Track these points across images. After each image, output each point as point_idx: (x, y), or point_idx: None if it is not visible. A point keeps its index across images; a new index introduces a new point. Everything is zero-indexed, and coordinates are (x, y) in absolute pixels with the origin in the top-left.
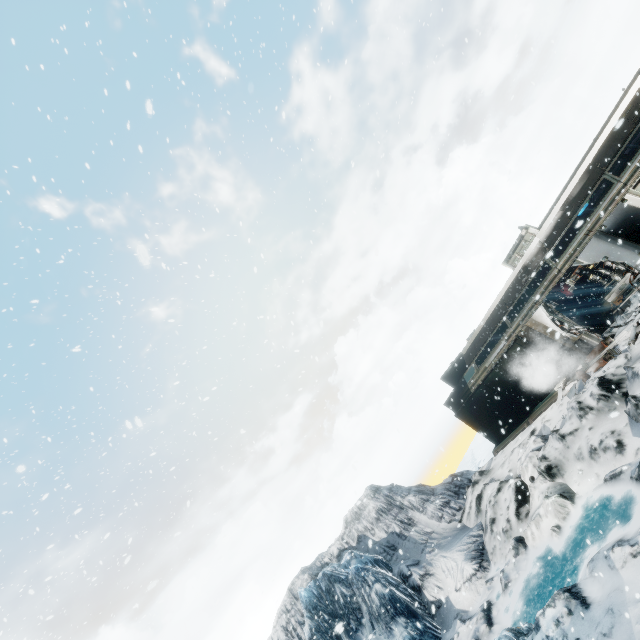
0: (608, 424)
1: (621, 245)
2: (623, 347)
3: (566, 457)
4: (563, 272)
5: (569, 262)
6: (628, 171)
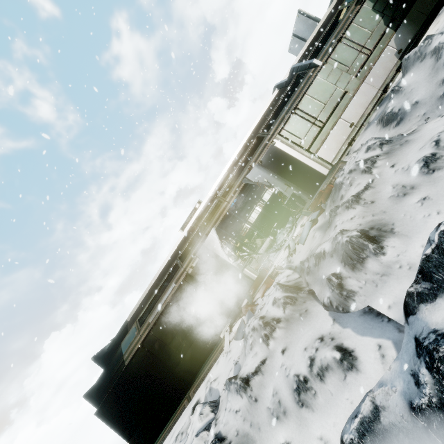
0: (307, 333)
1: (274, 176)
2: (283, 265)
3: (255, 423)
4: (232, 202)
5: (236, 193)
6: (273, 127)
